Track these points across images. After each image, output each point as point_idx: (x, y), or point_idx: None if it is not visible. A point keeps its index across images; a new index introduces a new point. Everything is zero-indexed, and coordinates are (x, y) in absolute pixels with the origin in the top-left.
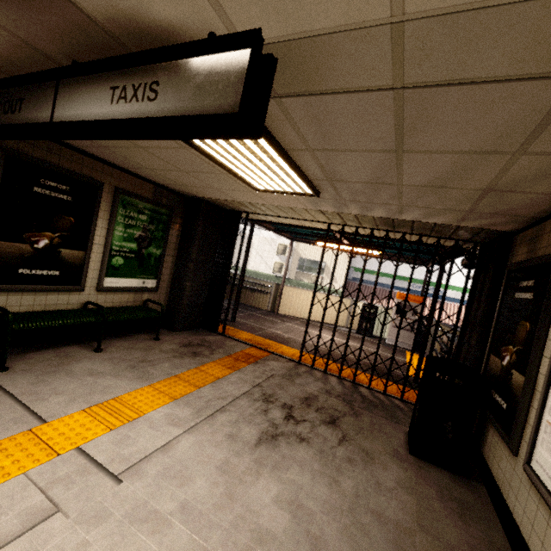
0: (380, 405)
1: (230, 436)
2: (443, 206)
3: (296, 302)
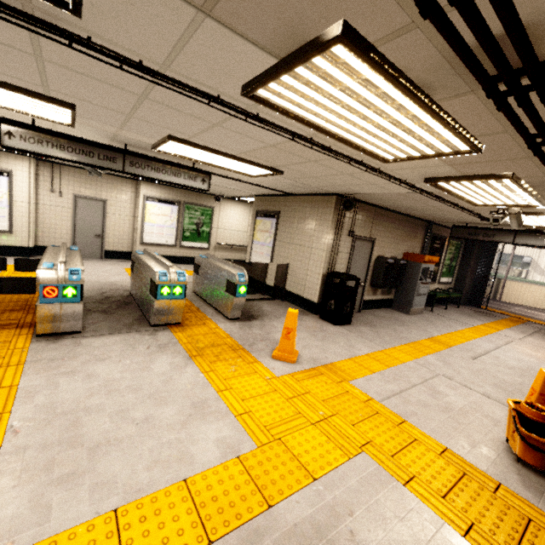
0: None
1: None
2: None
3: (517, 293)
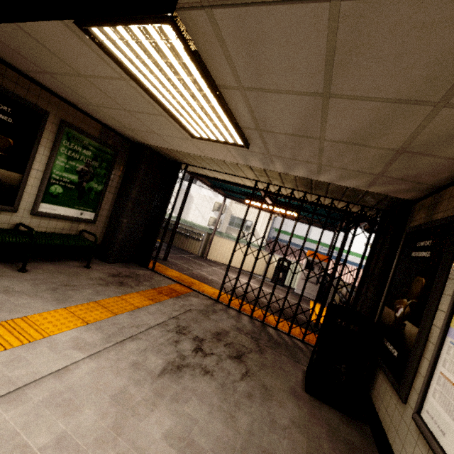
0: (284, 344)
1: (134, 364)
2: (358, 167)
3: (223, 251)
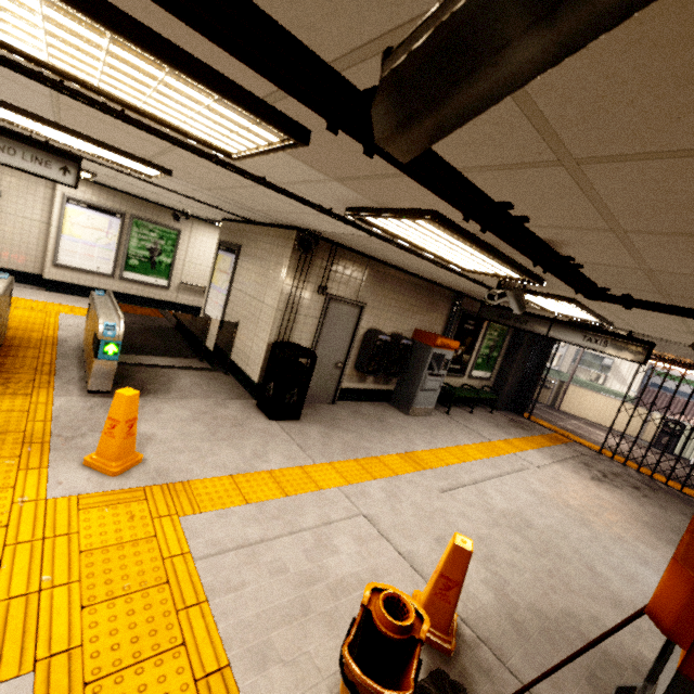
0: (675, 495)
1: (575, 472)
2: None
3: (580, 402)
